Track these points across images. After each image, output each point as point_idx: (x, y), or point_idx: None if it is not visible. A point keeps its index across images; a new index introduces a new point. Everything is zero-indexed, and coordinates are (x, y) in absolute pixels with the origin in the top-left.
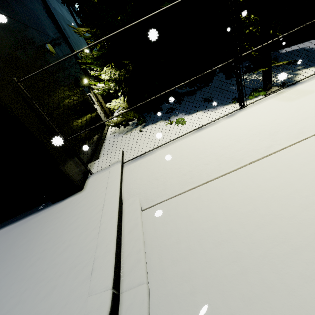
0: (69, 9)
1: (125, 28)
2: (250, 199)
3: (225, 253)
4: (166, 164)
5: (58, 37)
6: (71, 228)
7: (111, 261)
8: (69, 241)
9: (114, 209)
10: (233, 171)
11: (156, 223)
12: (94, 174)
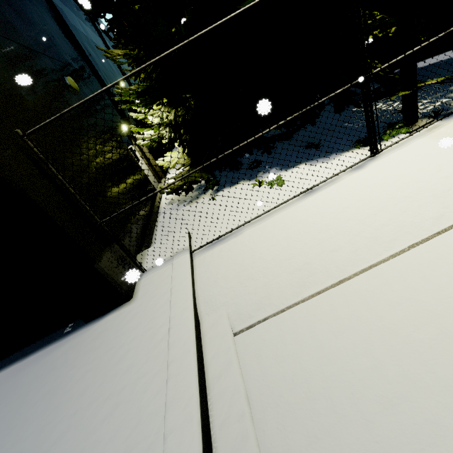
0: (95, 27)
1: (190, 40)
2: (430, 313)
3: (407, 424)
4: (263, 252)
5: (82, 67)
6: (118, 369)
7: (197, 440)
8: (118, 396)
9: (189, 336)
10: (382, 261)
11: (264, 359)
12: (147, 271)
